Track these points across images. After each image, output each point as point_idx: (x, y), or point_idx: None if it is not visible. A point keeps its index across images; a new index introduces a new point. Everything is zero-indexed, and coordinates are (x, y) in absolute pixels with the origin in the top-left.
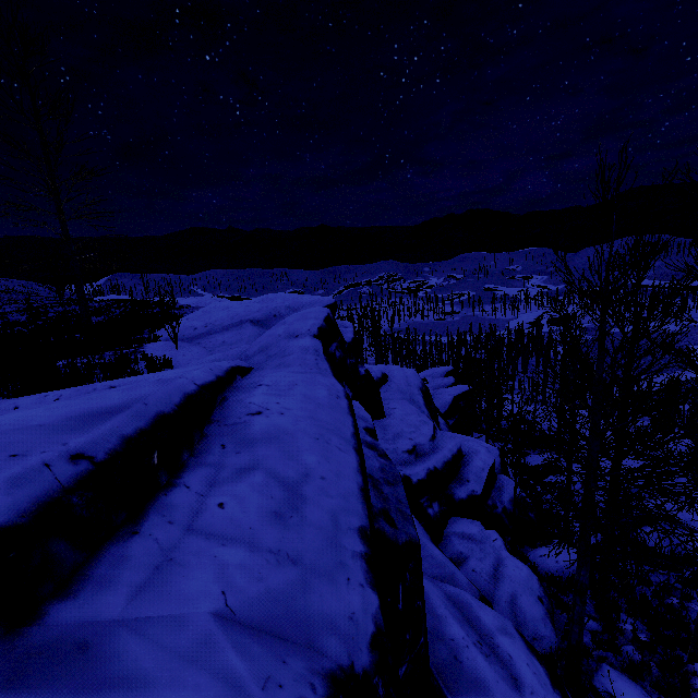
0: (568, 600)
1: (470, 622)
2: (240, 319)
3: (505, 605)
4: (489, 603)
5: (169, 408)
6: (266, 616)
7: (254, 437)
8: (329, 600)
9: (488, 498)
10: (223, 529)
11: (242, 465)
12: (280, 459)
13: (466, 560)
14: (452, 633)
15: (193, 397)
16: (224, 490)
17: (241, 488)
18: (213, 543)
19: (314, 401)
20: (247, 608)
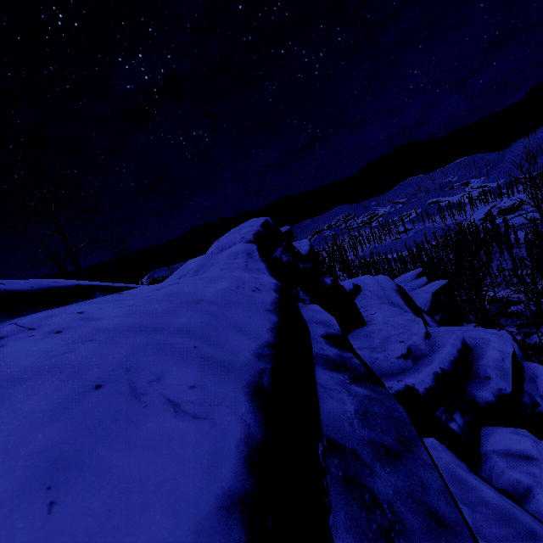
0: None
1: None
2: None
3: None
4: None
5: None
6: None
7: None
8: None
9: (521, 395)
10: None
11: None
12: None
13: (530, 492)
14: None
15: None
16: None
17: None
18: None
19: (185, 298)
20: None
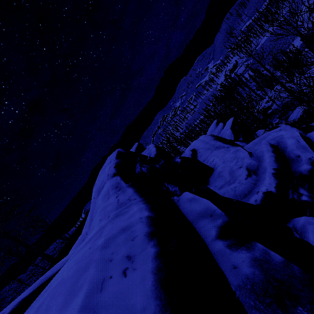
0: None
1: None
2: None
3: None
4: None
5: None
6: None
7: None
8: None
9: None
10: None
11: None
12: None
13: None
14: None
15: None
16: None
17: None
18: None
19: None
20: None
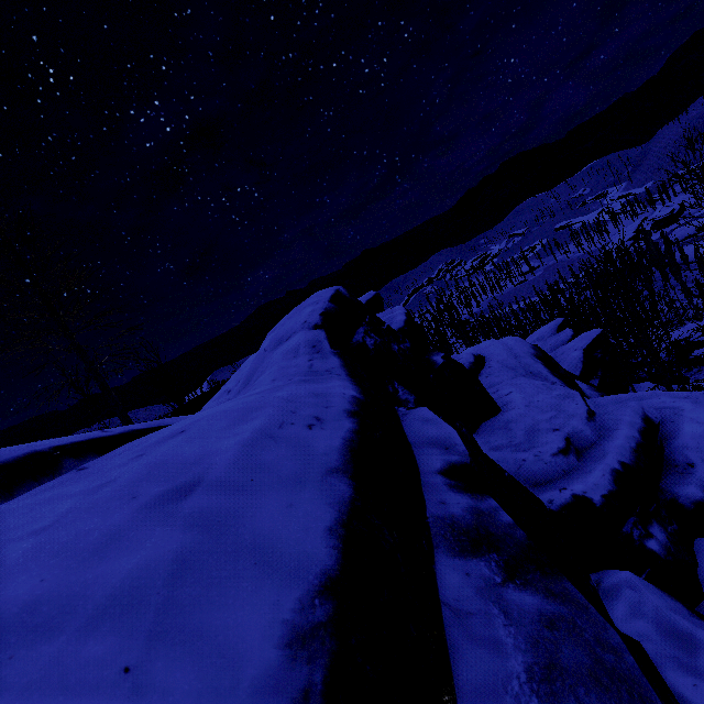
0: None
1: None
2: None
3: None
4: None
5: None
6: None
7: None
8: None
9: None
10: None
11: None
12: None
13: None
14: None
15: None
16: None
17: None
18: None
19: (168, 481)
20: None
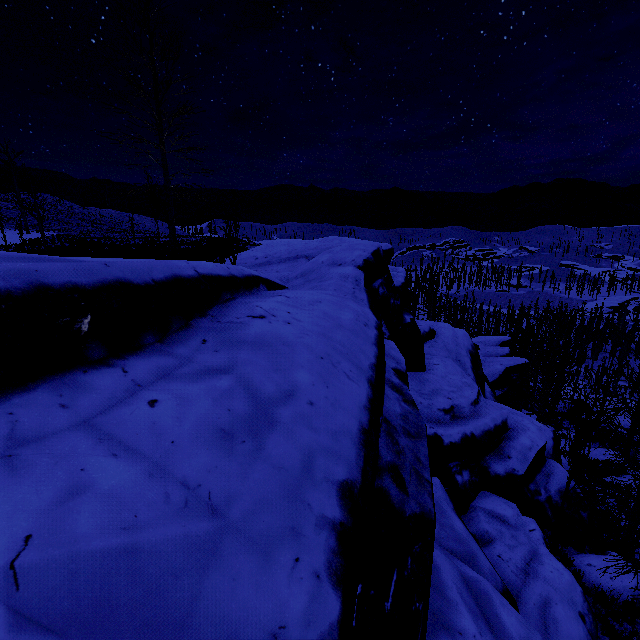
0: (621, 629)
1: (486, 617)
2: (297, 253)
3: (533, 608)
4: (513, 600)
5: (141, 280)
6: (93, 604)
7: (243, 339)
8: (247, 591)
9: (530, 482)
10: (132, 433)
11: (214, 364)
12: (263, 369)
13: (492, 541)
14: (461, 624)
15: (184, 281)
16: (171, 386)
17: (193, 388)
18: (100, 449)
19: (334, 321)
20: (57, 578)
